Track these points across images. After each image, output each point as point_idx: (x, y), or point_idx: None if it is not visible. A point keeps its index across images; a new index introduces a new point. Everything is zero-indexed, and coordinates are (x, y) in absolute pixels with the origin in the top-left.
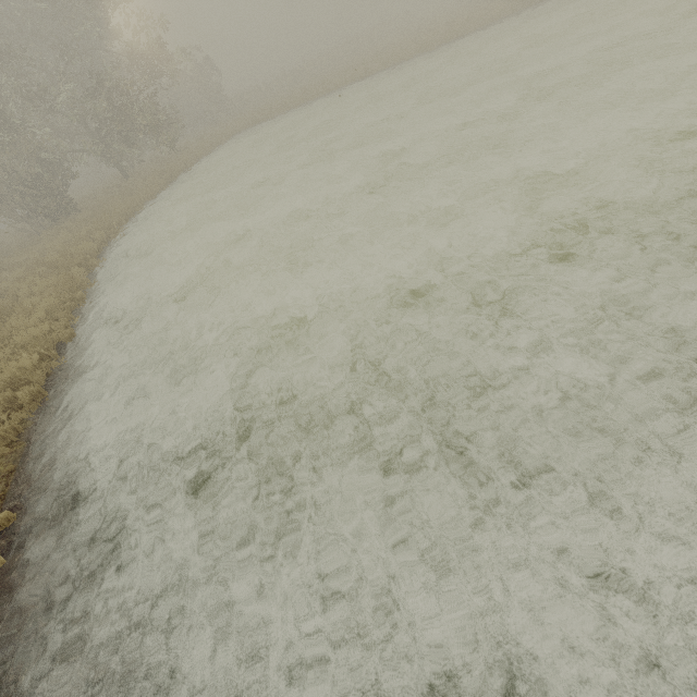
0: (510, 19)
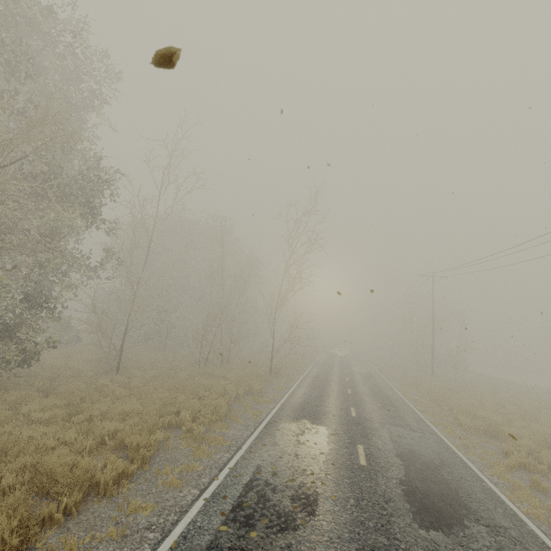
0: None
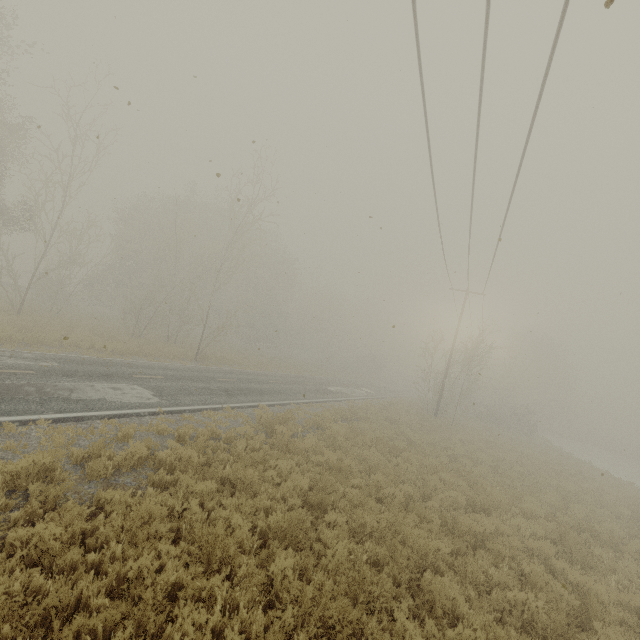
0: None
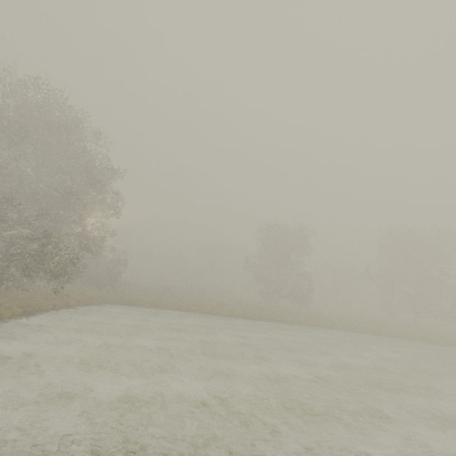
0: (298, 326)
